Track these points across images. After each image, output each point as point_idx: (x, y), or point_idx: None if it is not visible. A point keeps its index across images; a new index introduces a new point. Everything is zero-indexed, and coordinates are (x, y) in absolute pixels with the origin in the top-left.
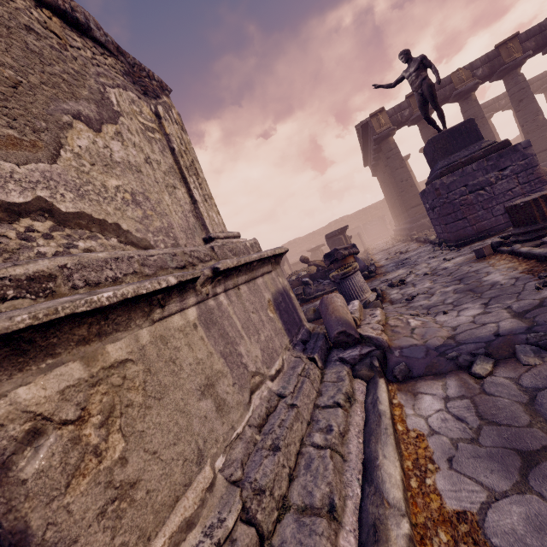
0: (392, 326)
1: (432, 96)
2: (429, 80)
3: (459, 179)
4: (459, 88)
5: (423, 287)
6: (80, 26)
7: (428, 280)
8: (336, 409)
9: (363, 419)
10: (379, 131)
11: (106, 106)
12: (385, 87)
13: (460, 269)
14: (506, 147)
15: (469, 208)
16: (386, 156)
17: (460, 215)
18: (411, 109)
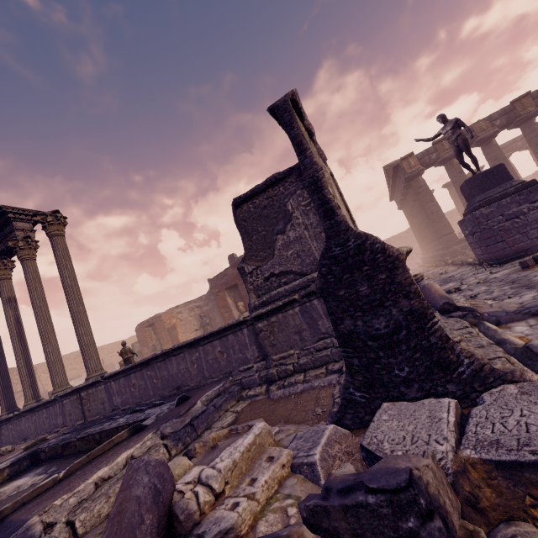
0: (474, 304)
1: (467, 147)
2: (463, 136)
3: (496, 210)
4: (480, 135)
5: (480, 290)
6: (311, 135)
7: (483, 286)
8: (468, 328)
9: (483, 335)
10: (409, 171)
11: (328, 173)
12: (425, 141)
13: (509, 277)
14: (534, 185)
15: (507, 233)
16: (417, 192)
17: (499, 239)
18: (438, 153)
